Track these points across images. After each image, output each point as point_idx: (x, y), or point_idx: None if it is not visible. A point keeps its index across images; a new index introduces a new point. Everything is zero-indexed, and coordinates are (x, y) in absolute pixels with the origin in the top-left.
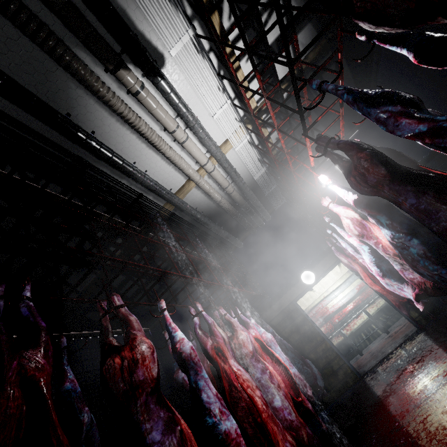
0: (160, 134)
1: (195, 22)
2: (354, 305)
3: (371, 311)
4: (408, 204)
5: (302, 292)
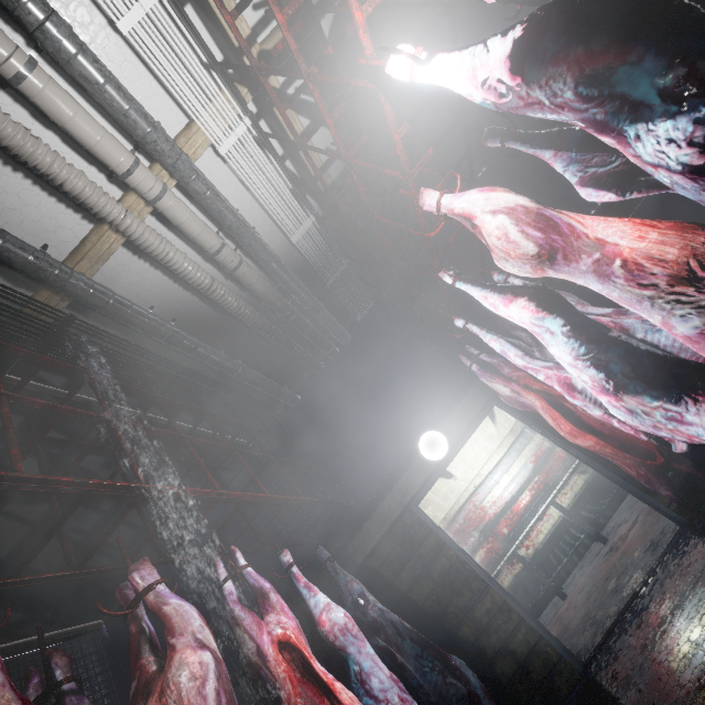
0: None
1: None
2: (532, 495)
3: (564, 502)
4: None
5: (427, 482)
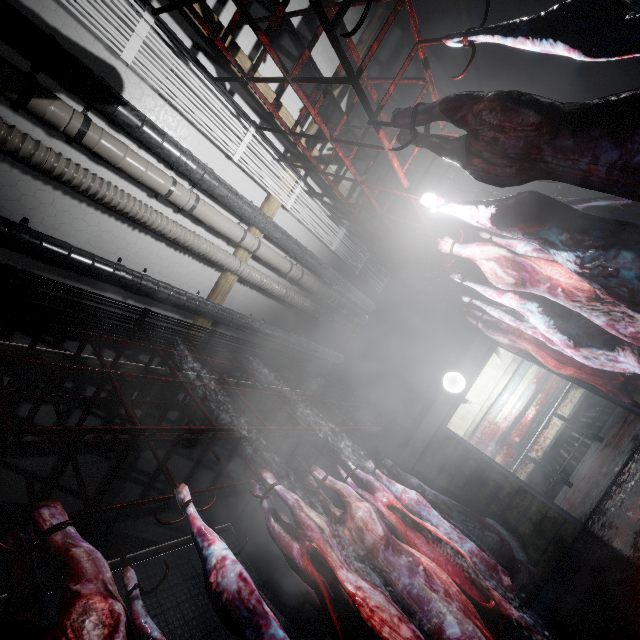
0: (152, 204)
1: (155, 3)
2: (537, 409)
3: (565, 413)
4: (602, 167)
5: (452, 409)
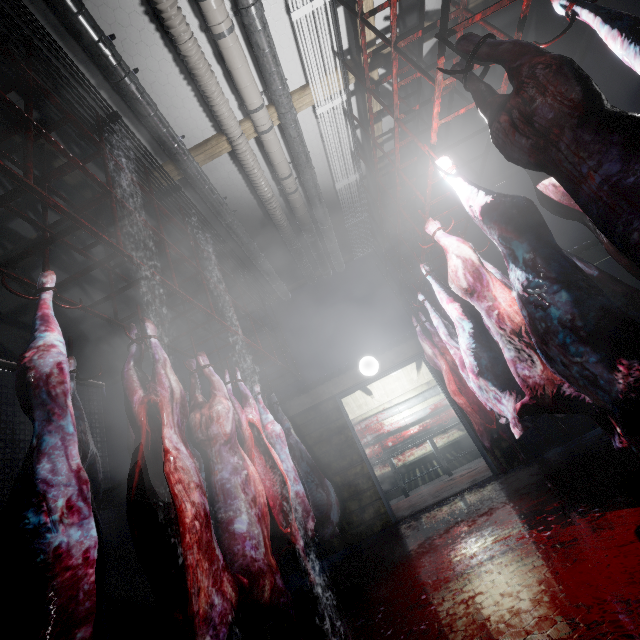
0: None
1: None
2: (419, 429)
3: (438, 443)
4: (599, 177)
5: (354, 387)
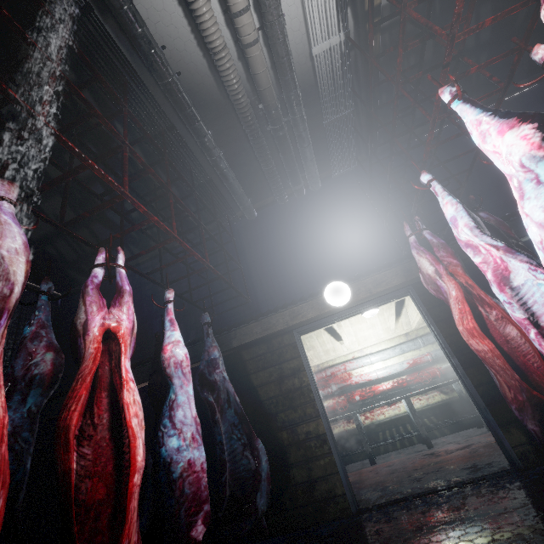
0: None
1: None
2: (393, 386)
3: (415, 405)
4: None
5: (317, 321)
